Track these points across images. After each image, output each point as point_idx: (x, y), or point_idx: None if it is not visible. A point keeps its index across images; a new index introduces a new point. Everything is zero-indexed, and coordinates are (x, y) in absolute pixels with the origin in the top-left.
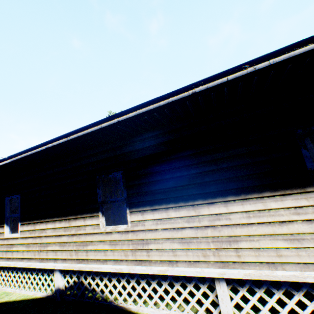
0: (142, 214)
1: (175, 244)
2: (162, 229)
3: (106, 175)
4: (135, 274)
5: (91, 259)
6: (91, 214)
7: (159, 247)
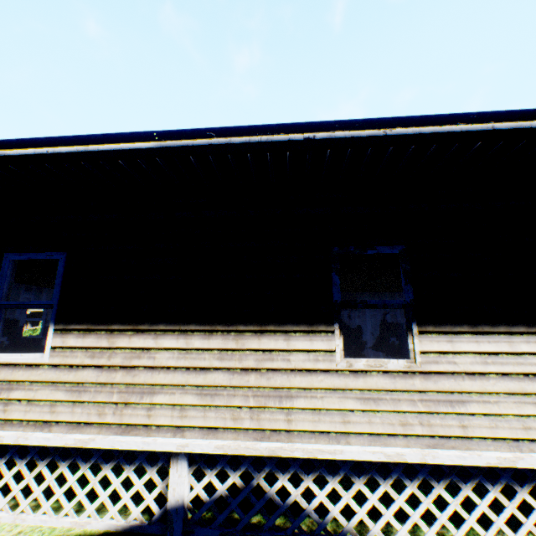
0: (450, 339)
1: (528, 406)
2: (498, 374)
3: (359, 249)
4: (417, 467)
5: (303, 430)
6: (308, 326)
7: (489, 409)
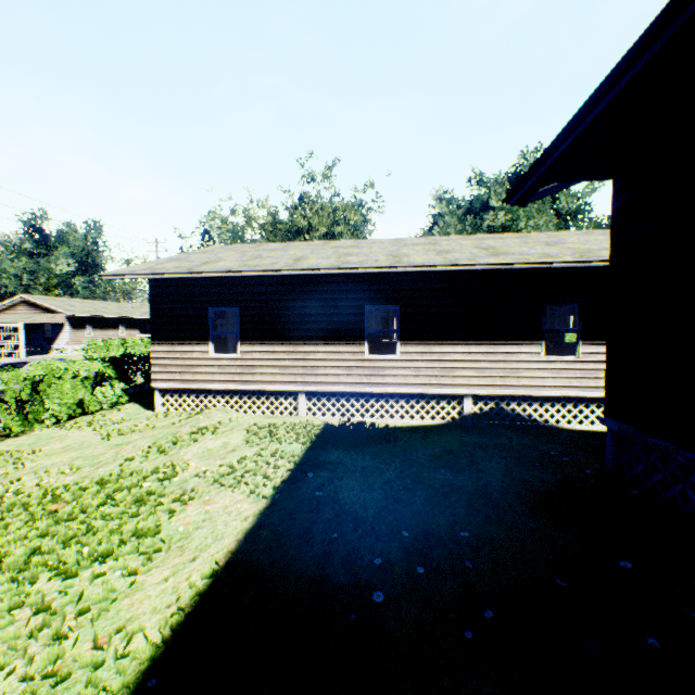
0: (596, 347)
1: None
2: None
3: (557, 304)
4: (572, 399)
5: (524, 385)
6: (528, 342)
7: None
